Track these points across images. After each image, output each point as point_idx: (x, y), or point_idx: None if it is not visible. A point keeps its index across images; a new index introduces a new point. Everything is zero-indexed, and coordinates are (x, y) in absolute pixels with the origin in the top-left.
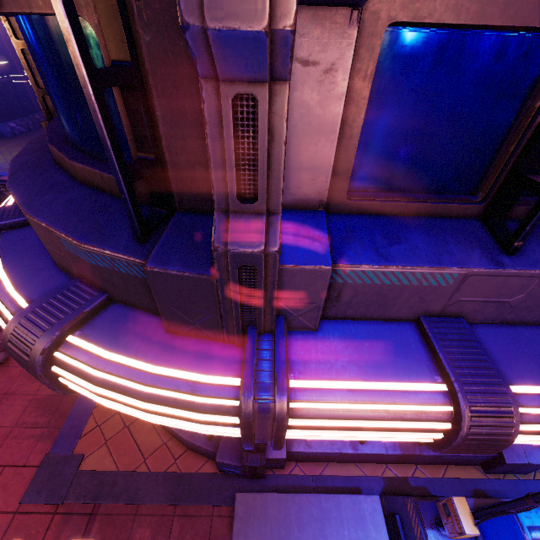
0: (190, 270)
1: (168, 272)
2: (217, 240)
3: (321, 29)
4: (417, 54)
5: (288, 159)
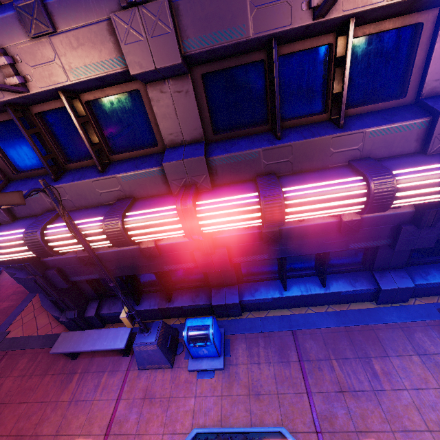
0: None
1: None
2: None
3: None
4: (1, 129)
5: None
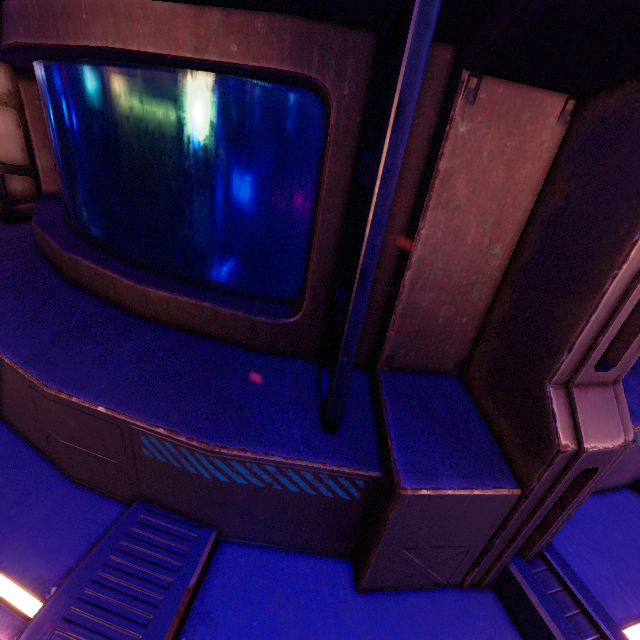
0: (477, 483)
1: (444, 493)
2: (562, 434)
3: None
4: None
5: None
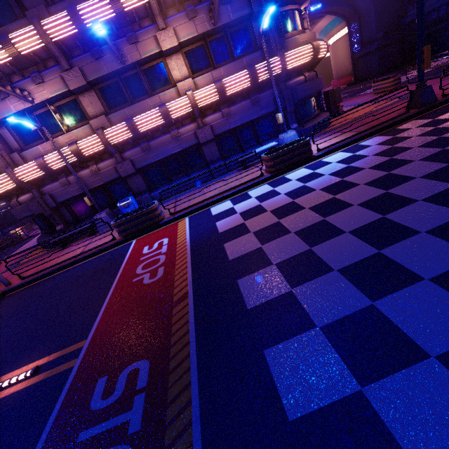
0: None
1: None
2: None
3: (2, 130)
4: (20, 127)
5: (10, 144)
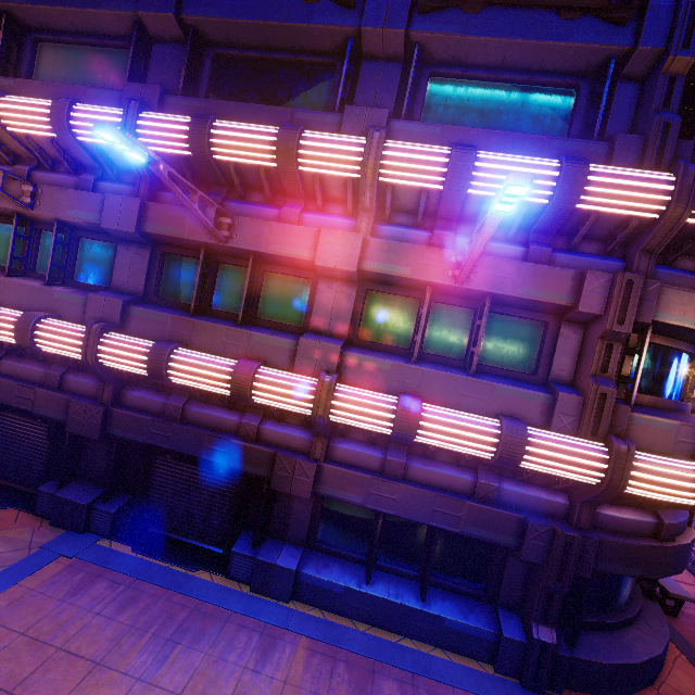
0: None
1: None
2: None
3: None
4: None
5: None
